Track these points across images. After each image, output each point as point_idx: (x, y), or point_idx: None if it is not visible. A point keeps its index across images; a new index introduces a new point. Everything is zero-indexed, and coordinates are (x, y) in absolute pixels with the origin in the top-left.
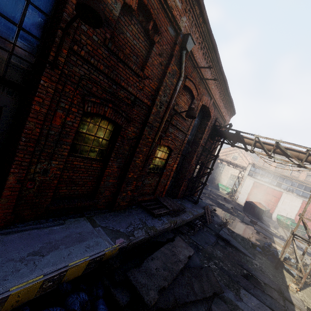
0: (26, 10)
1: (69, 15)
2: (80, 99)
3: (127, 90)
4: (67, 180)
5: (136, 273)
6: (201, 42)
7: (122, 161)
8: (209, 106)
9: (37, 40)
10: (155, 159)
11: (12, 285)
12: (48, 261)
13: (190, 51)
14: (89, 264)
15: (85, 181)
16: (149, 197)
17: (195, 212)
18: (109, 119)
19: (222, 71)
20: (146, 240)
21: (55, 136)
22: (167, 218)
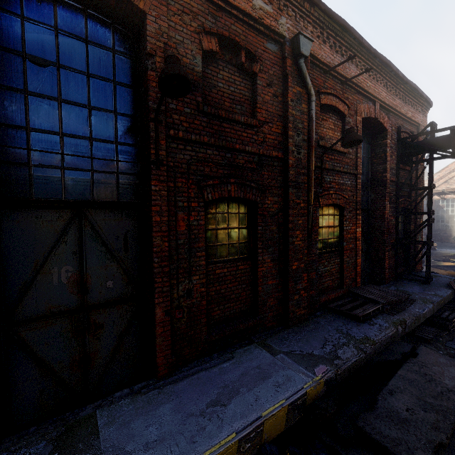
0: (116, 123)
1: (155, 102)
2: (196, 189)
3: (244, 151)
4: (216, 297)
5: (373, 421)
6: (320, 34)
7: (274, 249)
8: (376, 115)
9: (134, 147)
10: (321, 231)
11: (204, 448)
12: (234, 412)
13: (309, 56)
14: (290, 412)
15: (237, 293)
16: (336, 292)
17: (434, 296)
18: (237, 199)
19: (373, 52)
20: (363, 362)
21: (185, 244)
22: (384, 319)
